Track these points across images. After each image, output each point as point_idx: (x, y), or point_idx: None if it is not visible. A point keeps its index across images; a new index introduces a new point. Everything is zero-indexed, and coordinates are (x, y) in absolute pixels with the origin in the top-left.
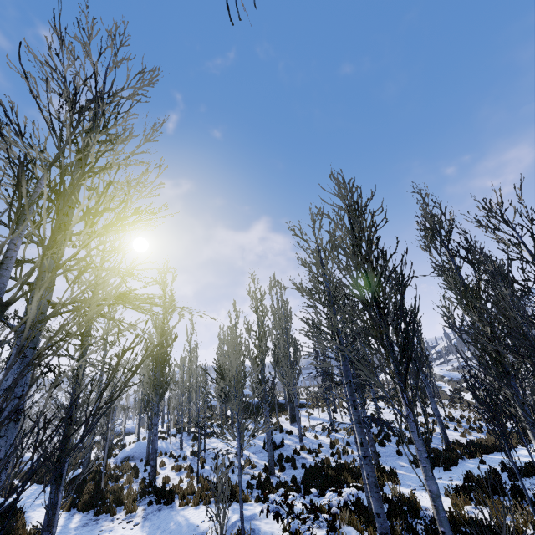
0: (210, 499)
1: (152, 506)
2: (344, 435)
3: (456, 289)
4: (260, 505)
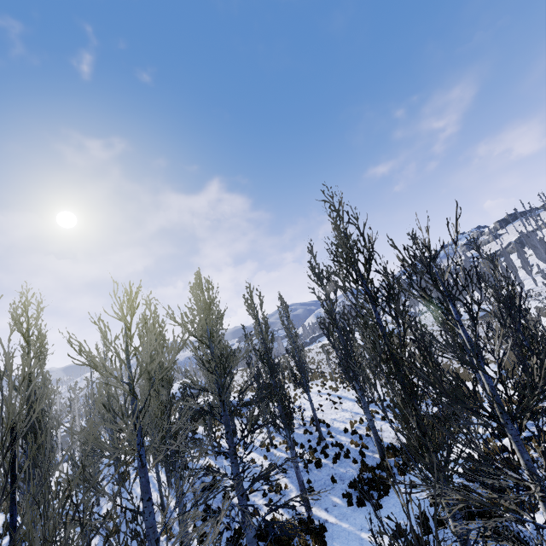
0: None
1: None
2: (283, 451)
3: (374, 356)
4: None
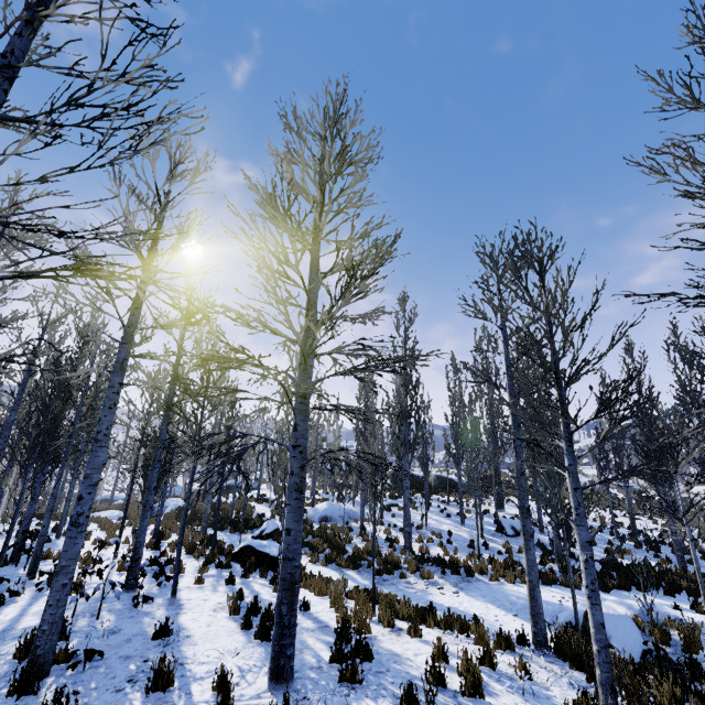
0: (517, 578)
1: (448, 575)
2: None
3: None
4: (602, 593)
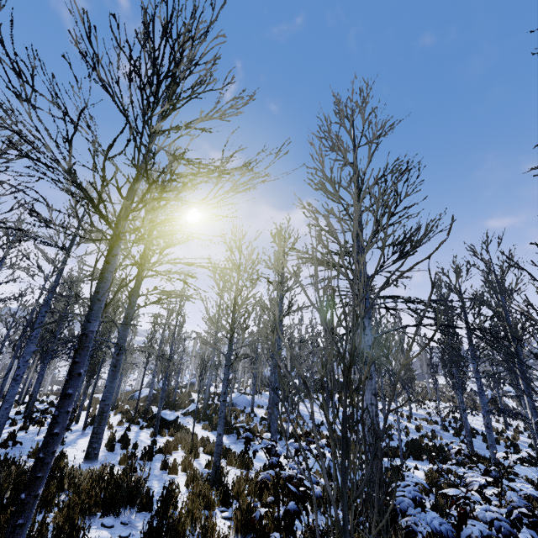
0: None
1: (283, 441)
2: (424, 423)
3: None
4: None
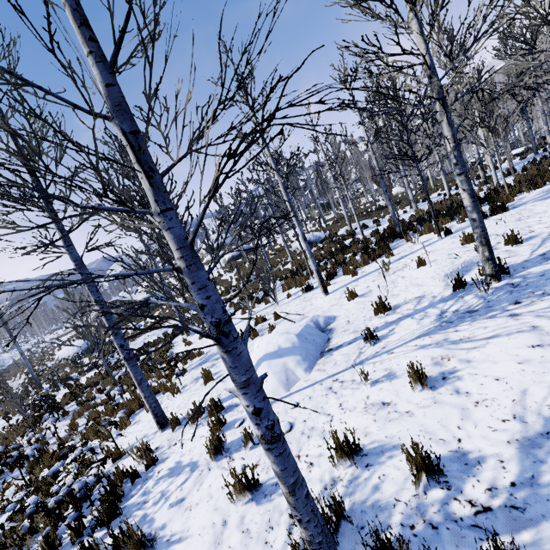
0: None
1: None
2: None
3: None
4: None
